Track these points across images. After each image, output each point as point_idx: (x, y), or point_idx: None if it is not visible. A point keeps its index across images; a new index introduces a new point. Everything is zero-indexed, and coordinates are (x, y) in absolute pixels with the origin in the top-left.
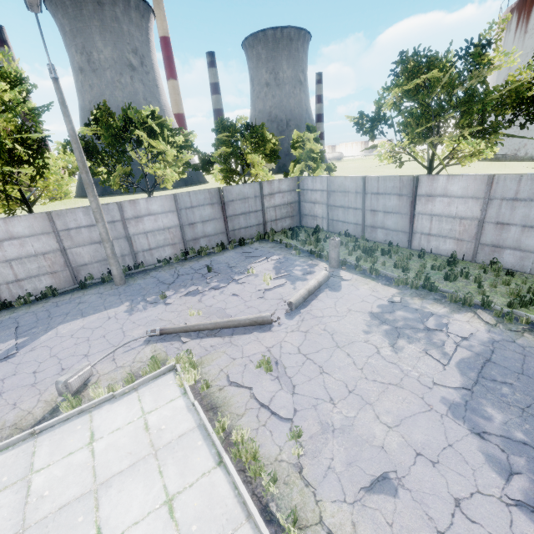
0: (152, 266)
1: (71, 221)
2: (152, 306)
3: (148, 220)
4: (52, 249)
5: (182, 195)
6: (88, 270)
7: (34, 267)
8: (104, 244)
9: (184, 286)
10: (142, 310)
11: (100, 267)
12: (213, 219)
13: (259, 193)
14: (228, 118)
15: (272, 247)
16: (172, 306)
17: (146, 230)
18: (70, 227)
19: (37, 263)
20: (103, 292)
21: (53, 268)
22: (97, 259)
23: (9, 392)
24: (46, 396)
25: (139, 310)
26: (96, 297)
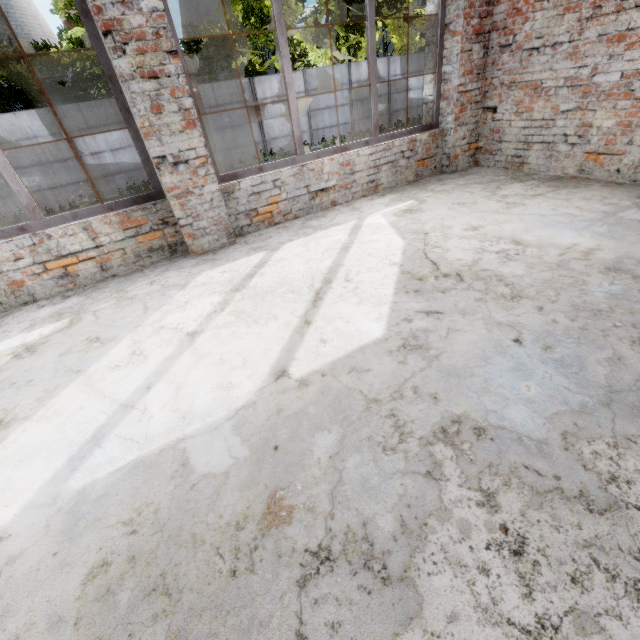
0: None
1: (398, 68)
2: None
3: None
4: (384, 94)
5: None
6: (397, 117)
7: None
8: None
9: None
10: None
11: (403, 115)
12: None
13: None
14: None
15: None
16: None
17: None
18: (396, 74)
19: None
20: None
21: (381, 111)
22: (403, 107)
23: None
24: None
25: None
26: None
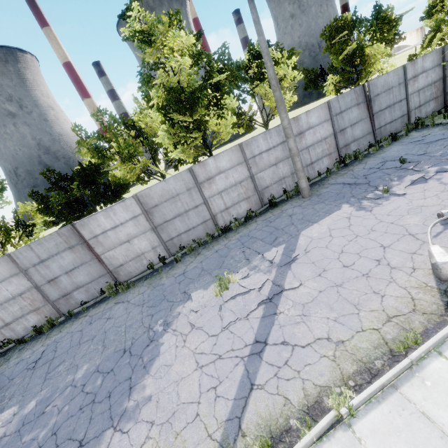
0: (318, 178)
1: (255, 149)
2: (383, 200)
3: (308, 134)
4: (245, 177)
5: (331, 102)
6: (269, 192)
7: (235, 195)
8: (295, 159)
9: (391, 180)
10: (377, 205)
11: (277, 187)
12: (359, 121)
13: (402, 80)
14: (341, 16)
15: (444, 129)
16: (412, 195)
17: (307, 145)
18: (254, 154)
19: (236, 191)
20: (299, 205)
21: (247, 194)
22: (274, 180)
23: (347, 284)
24: (405, 283)
25: (374, 206)
26: (299, 209)
